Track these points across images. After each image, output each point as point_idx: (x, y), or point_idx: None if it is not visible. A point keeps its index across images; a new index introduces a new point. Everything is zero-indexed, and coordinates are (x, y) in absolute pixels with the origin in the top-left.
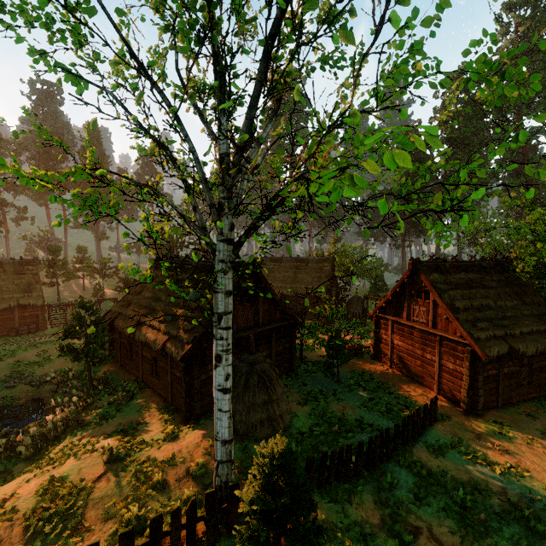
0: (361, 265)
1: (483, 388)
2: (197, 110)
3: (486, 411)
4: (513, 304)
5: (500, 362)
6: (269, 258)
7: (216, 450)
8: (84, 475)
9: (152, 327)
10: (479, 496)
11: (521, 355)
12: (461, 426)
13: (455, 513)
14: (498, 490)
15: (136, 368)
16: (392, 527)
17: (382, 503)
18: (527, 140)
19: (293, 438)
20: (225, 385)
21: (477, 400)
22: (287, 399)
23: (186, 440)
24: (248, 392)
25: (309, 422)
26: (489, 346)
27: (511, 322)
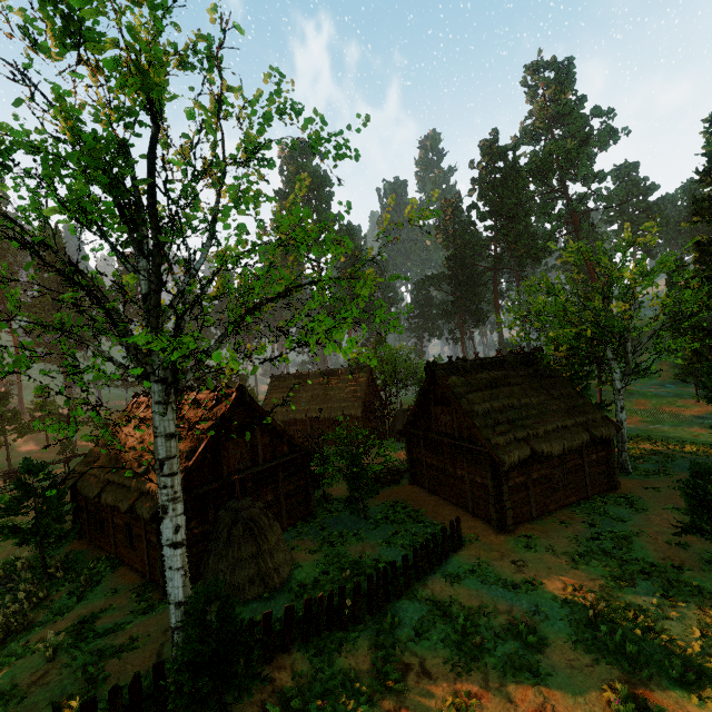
0: (405, 371)
1: (512, 499)
2: (115, 252)
3: (520, 525)
4: (539, 400)
5: (526, 467)
6: (292, 374)
7: (170, 615)
8: (18, 681)
9: (122, 484)
10: (484, 619)
11: (550, 456)
12: (488, 546)
13: (454, 641)
14: (505, 608)
15: (108, 542)
16: (381, 670)
17: (378, 647)
18: (573, 208)
19: (292, 594)
20: (175, 538)
21: (505, 514)
22: (297, 549)
23: (157, 618)
24: (232, 545)
25: (315, 572)
26: (508, 451)
27: (536, 420)
